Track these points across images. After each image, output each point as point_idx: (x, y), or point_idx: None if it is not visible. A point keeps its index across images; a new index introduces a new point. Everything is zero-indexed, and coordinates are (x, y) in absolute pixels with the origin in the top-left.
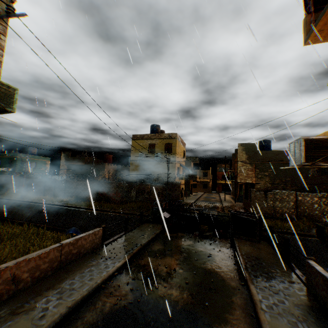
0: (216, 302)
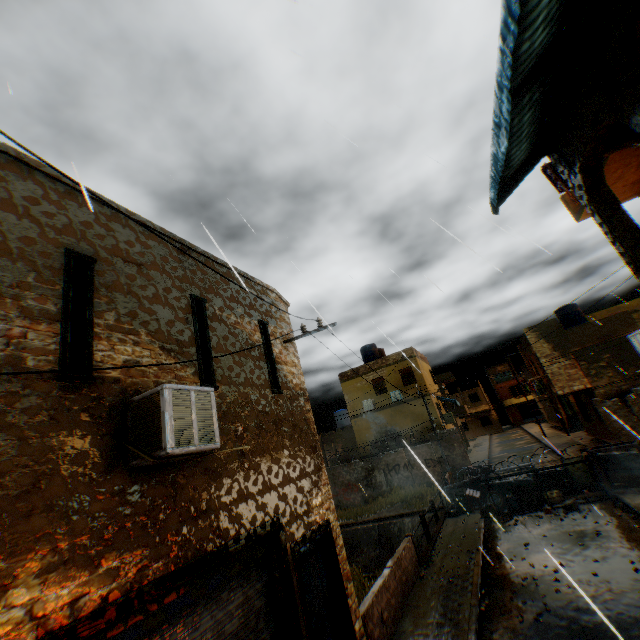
0: None
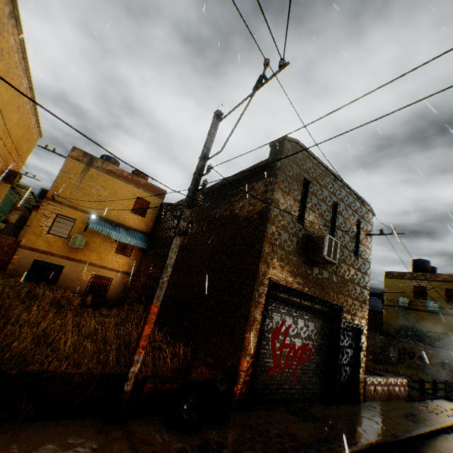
0: None
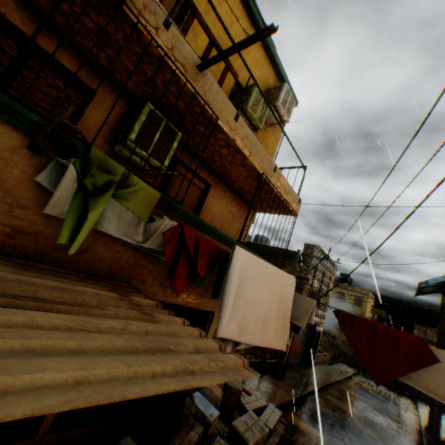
0: (399, 405)
